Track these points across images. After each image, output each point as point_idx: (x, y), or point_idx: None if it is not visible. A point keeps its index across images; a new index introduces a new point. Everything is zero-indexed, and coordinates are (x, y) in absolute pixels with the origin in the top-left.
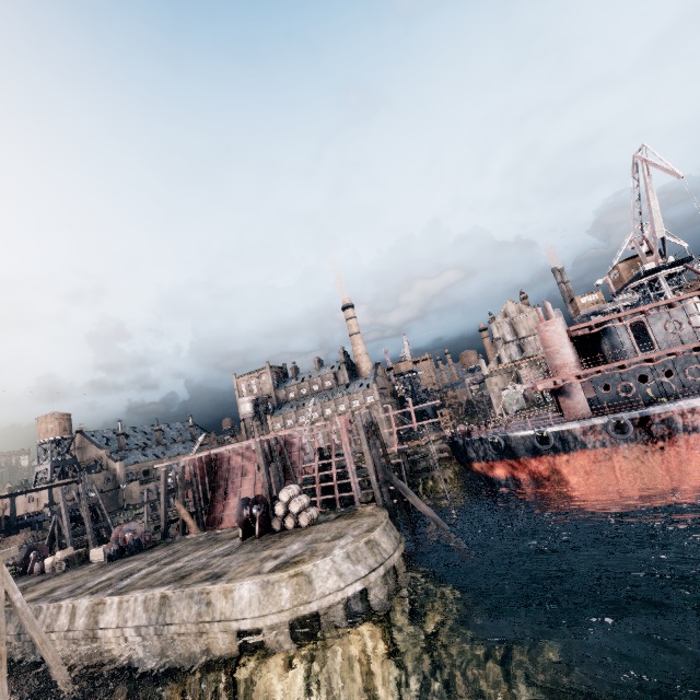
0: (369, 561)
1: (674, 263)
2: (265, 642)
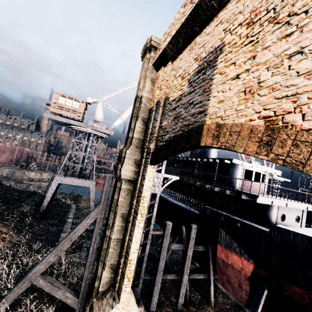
0: (50, 176)
1: None
2: (33, 180)
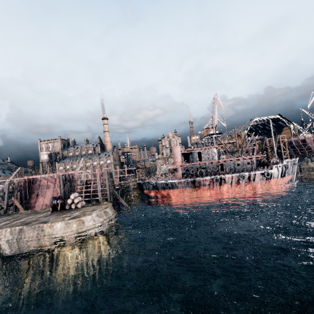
0: (104, 217)
1: (218, 133)
2: (65, 241)
